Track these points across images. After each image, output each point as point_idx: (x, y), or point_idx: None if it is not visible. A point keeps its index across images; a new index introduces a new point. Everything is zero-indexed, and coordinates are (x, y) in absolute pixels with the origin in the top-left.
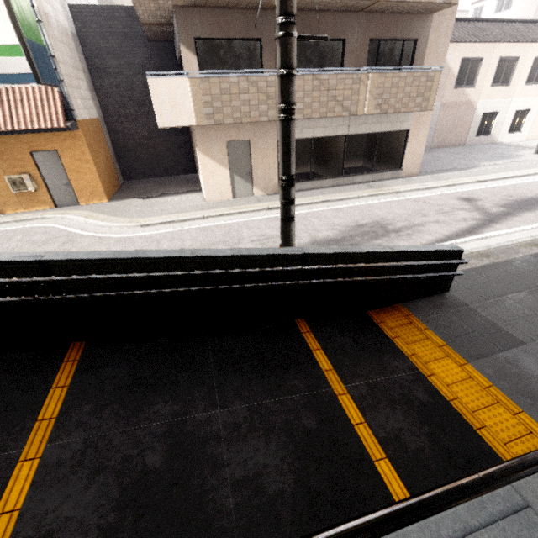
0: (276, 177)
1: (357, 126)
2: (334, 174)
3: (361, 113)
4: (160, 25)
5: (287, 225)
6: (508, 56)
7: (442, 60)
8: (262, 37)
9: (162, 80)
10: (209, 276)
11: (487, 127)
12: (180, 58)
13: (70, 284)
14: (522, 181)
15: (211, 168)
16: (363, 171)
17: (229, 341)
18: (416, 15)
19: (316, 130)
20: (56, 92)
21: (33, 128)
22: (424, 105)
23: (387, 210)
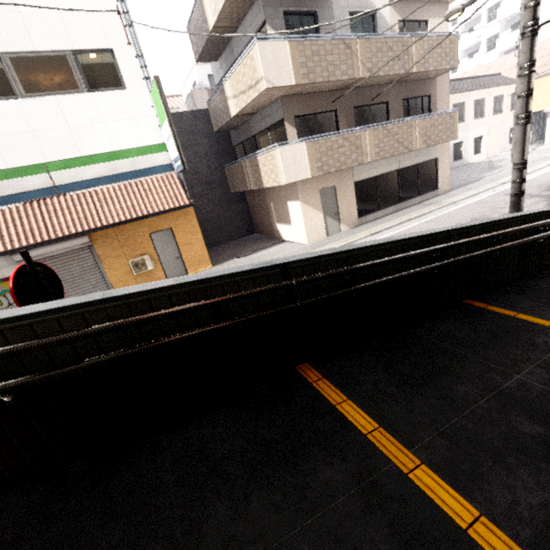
0: (356, 212)
1: (404, 161)
2: (393, 202)
3: (415, 148)
4: (245, 116)
5: (521, 198)
6: (458, 103)
7: (447, 106)
8: (337, 109)
9: (287, 147)
10: (534, 227)
11: (458, 153)
12: (254, 138)
13: (472, 246)
14: (532, 177)
15: (309, 214)
16: (412, 196)
17: (544, 281)
18: (426, 80)
19: (378, 169)
20: (175, 178)
21: (164, 209)
22: (452, 136)
23: (467, 213)
